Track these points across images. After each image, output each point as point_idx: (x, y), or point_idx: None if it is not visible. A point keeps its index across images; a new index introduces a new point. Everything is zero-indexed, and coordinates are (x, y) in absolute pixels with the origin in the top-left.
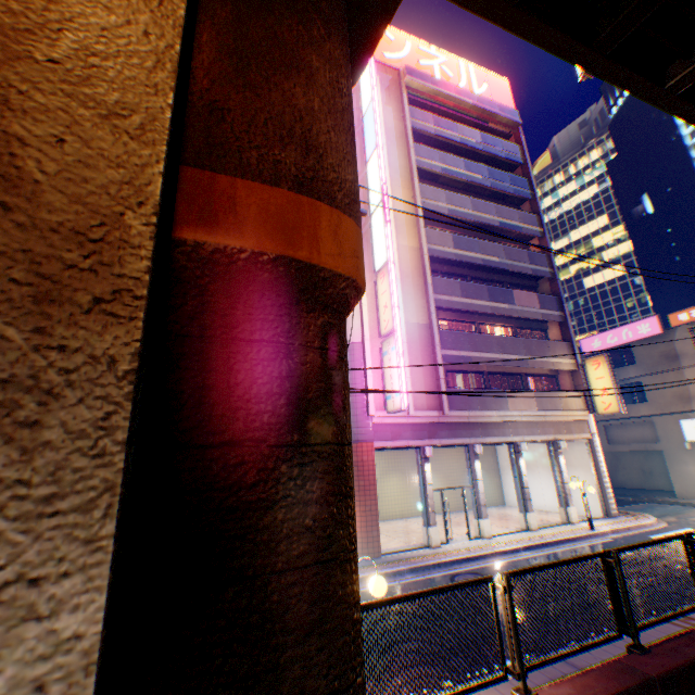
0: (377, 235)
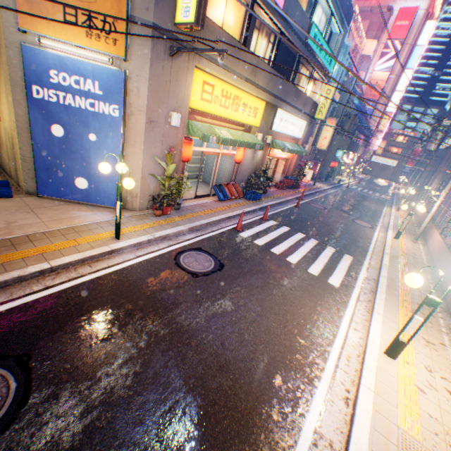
0: (393, 101)
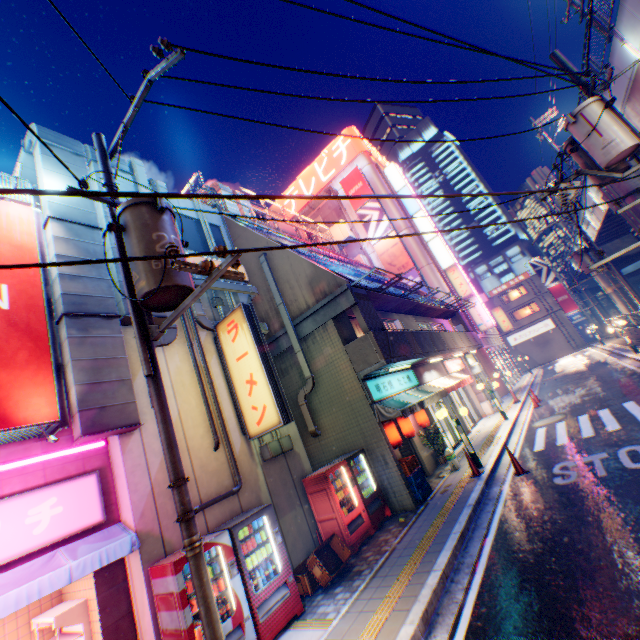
0: (438, 252)
